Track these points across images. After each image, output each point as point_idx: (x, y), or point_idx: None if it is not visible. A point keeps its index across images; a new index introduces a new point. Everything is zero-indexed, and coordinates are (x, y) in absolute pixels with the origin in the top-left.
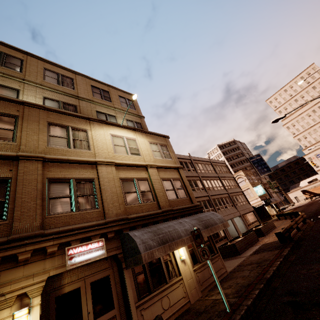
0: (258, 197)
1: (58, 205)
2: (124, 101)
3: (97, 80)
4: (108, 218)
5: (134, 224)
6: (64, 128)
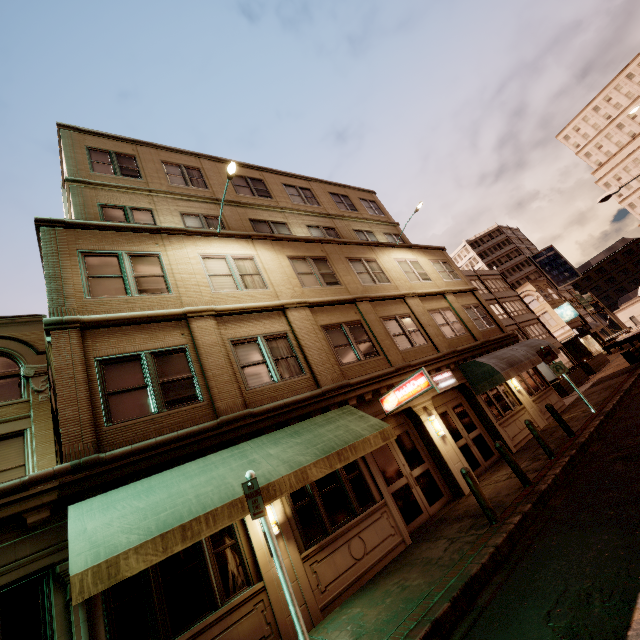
0: (564, 324)
1: (401, 342)
2: (368, 206)
3: (329, 182)
4: (441, 351)
5: (465, 356)
6: (359, 261)
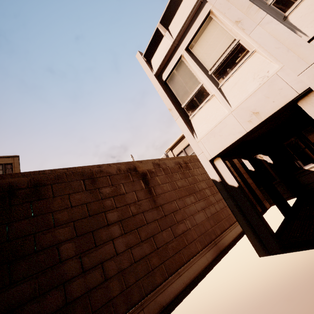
0: None
1: None
2: (0, 168)
3: None
4: None
5: None
6: None
